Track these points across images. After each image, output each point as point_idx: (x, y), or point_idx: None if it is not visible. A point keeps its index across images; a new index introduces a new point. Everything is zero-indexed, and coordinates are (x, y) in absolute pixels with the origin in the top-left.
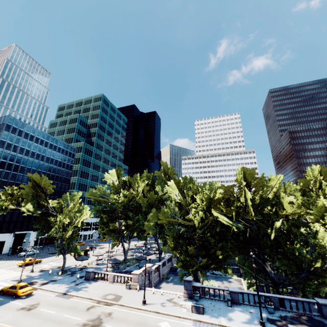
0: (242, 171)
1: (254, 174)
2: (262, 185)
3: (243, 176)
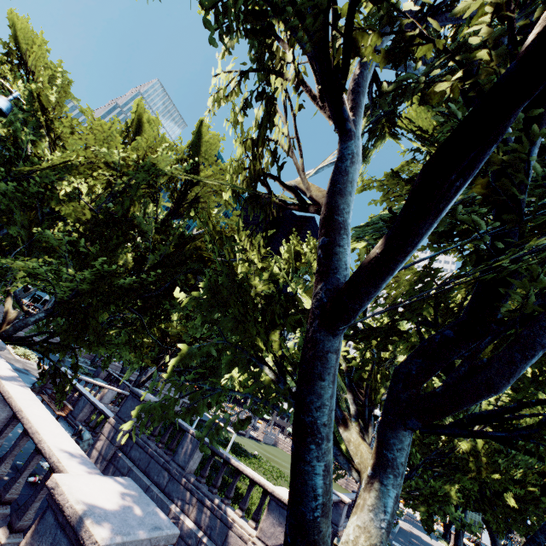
0: (13, 23)
1: (29, 32)
2: (45, 65)
3: (15, 34)
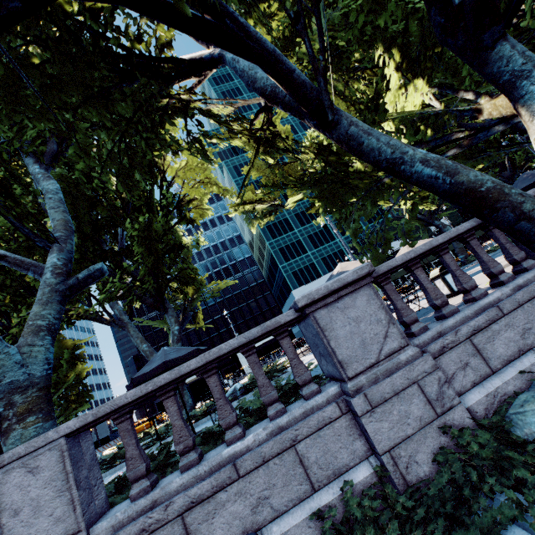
0: None
1: None
2: None
3: None
